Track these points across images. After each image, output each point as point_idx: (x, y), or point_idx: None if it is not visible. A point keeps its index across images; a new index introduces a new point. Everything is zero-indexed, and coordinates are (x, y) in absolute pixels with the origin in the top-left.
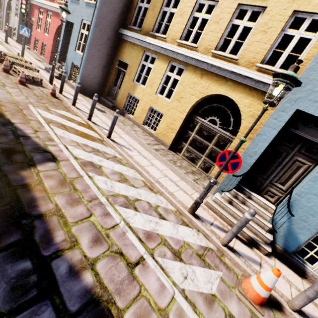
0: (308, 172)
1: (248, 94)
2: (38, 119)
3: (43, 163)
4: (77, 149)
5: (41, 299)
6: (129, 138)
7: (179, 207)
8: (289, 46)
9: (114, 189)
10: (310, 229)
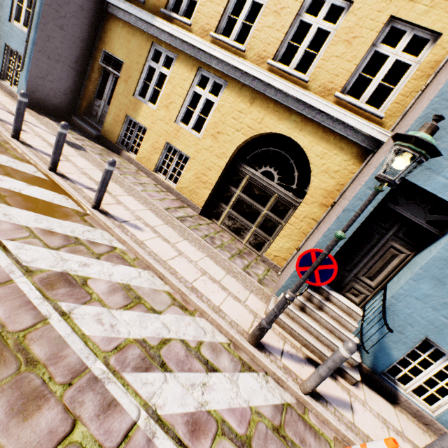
0: (406, 263)
1: (322, 137)
2: None
3: None
4: (29, 246)
5: None
6: (134, 203)
7: (234, 336)
8: (381, 72)
9: (117, 330)
10: (407, 342)
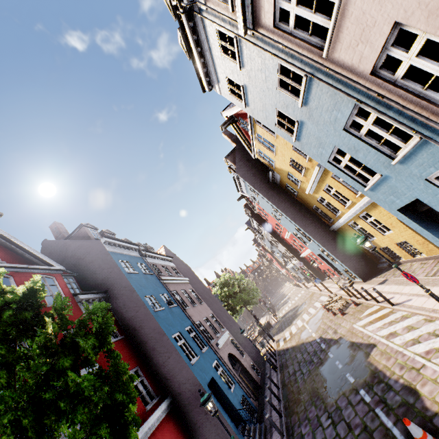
0: None
1: None
2: (359, 330)
3: (371, 350)
4: (381, 331)
5: (389, 390)
6: (408, 288)
7: None
8: None
9: (405, 339)
10: None
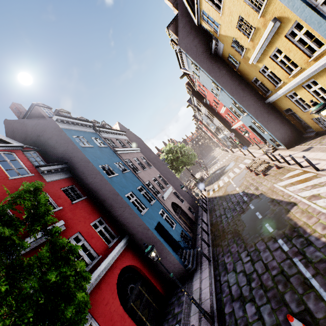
0: None
1: None
2: (280, 189)
3: (292, 208)
4: (302, 192)
5: (309, 245)
6: None
7: None
8: None
9: None
10: None
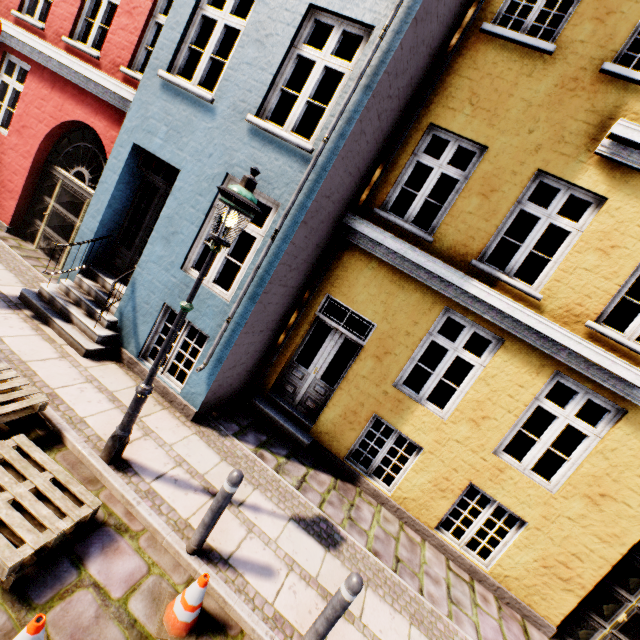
0: None
1: None
2: None
3: None
4: None
5: None
6: None
7: None
8: None
9: None
10: None
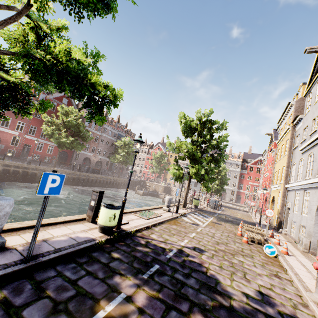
0: None
1: None
2: None
3: None
4: None
5: None
6: None
7: None
8: None
9: None
10: None
